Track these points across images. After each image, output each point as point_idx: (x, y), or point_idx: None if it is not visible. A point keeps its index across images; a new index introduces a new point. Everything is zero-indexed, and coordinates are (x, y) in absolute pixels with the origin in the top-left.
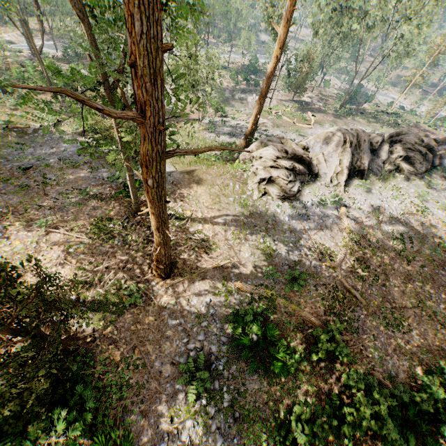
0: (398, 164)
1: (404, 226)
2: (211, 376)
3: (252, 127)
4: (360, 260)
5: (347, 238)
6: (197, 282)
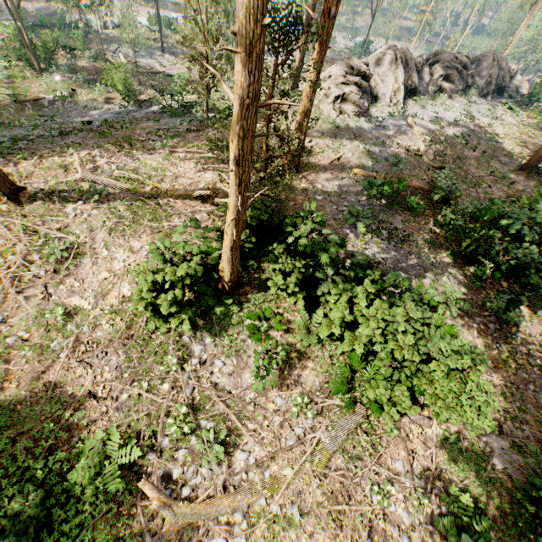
0: (440, 84)
1: (461, 129)
2: (366, 224)
3: (299, 65)
4: (438, 152)
5: (422, 139)
6: (321, 174)
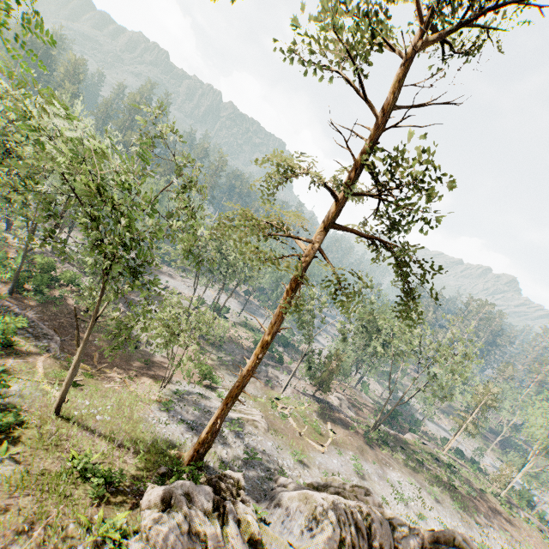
0: None
1: None
2: None
3: (208, 435)
4: None
5: None
6: None
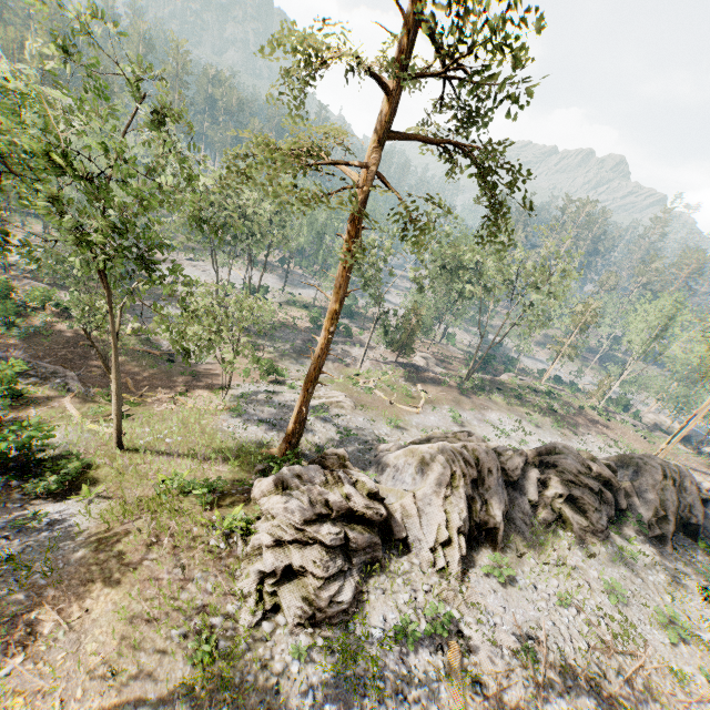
0: (560, 508)
1: (595, 691)
2: None
3: (296, 425)
4: None
5: None
6: None
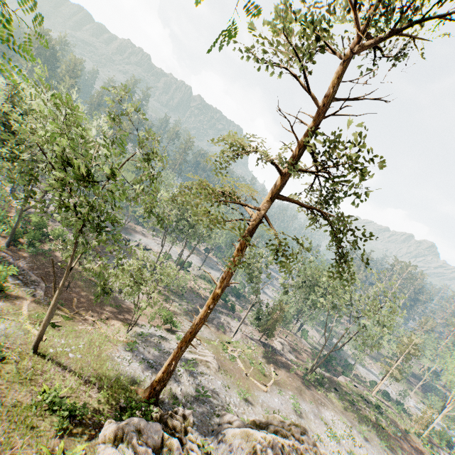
0: None
1: None
2: None
3: (164, 374)
4: None
5: None
6: None
